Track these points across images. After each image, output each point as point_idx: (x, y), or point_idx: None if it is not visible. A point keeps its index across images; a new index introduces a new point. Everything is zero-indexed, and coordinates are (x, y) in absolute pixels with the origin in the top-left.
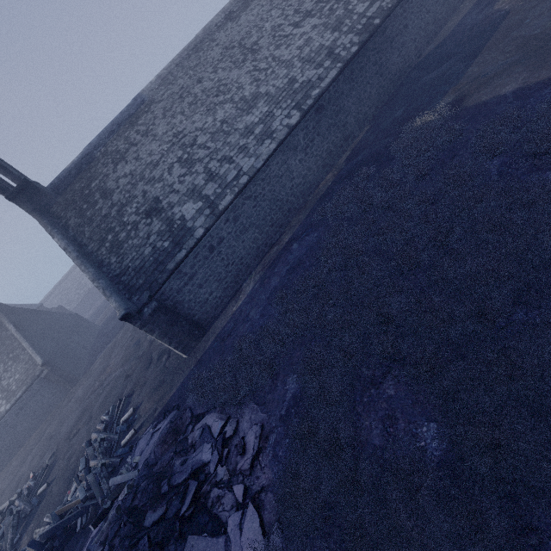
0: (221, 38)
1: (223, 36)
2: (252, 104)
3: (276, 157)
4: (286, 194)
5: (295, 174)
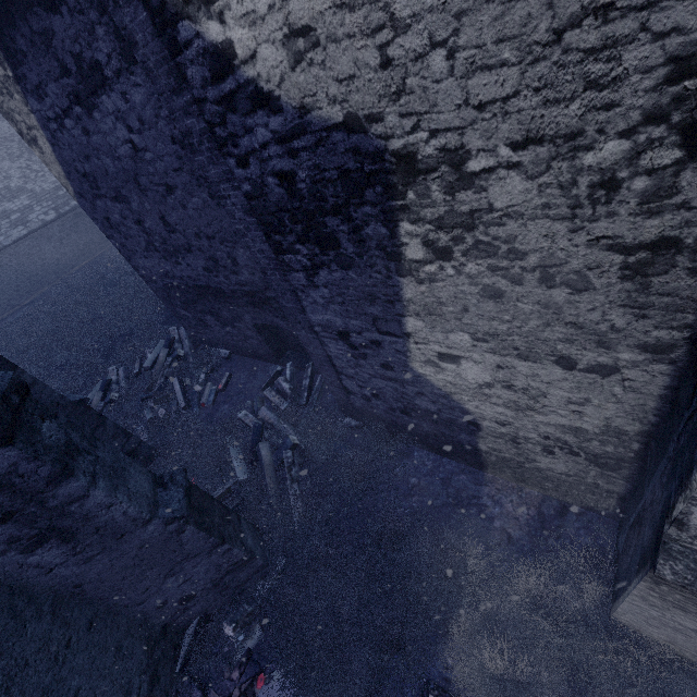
0: (3, 127)
1: (6, 127)
2: (16, 195)
3: (28, 240)
4: (36, 269)
5: (49, 256)
